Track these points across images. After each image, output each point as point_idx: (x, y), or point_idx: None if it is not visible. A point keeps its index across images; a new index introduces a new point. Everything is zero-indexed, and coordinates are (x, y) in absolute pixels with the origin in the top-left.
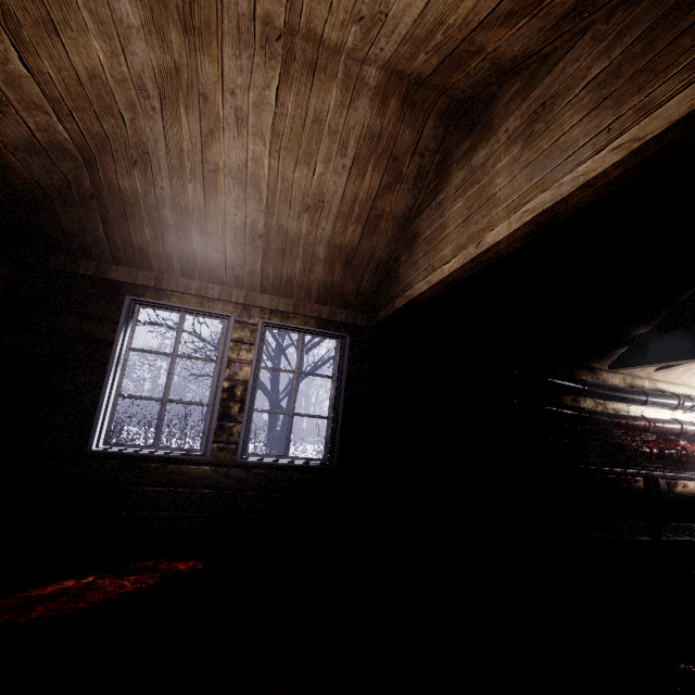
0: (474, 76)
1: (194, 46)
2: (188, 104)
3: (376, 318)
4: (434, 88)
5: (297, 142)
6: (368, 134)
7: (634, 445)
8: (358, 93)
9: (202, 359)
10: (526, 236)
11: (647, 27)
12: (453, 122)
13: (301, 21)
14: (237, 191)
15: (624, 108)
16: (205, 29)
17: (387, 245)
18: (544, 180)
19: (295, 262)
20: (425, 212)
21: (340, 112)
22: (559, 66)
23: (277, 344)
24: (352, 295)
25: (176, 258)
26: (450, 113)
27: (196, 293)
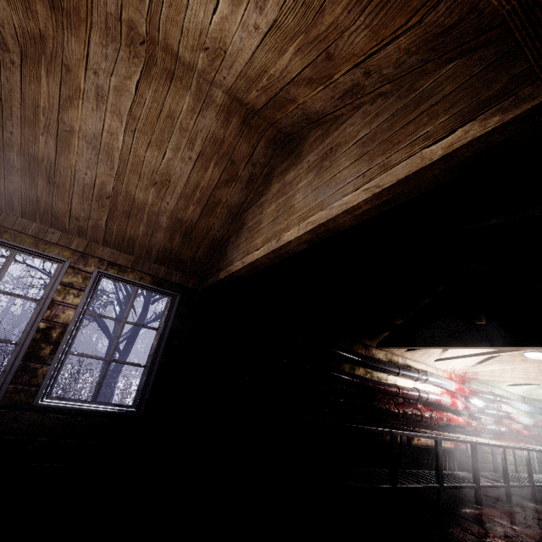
0: (291, 118)
1: (62, 23)
2: (50, 69)
3: (205, 284)
4: (265, 119)
5: (151, 128)
6: (213, 138)
7: (388, 407)
8: (208, 106)
9: (24, 298)
10: (310, 241)
11: (392, 114)
12: (279, 147)
13: (160, 35)
14: (90, 154)
15: (374, 163)
16: (74, 14)
17: (221, 227)
18: (323, 202)
19: (139, 225)
20: (252, 208)
21: (191, 115)
22: (343, 126)
23: (126, 292)
24: (188, 262)
25: (18, 199)
26: (277, 140)
27: (33, 234)
